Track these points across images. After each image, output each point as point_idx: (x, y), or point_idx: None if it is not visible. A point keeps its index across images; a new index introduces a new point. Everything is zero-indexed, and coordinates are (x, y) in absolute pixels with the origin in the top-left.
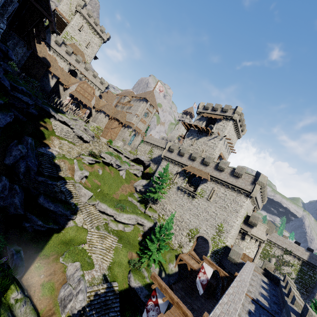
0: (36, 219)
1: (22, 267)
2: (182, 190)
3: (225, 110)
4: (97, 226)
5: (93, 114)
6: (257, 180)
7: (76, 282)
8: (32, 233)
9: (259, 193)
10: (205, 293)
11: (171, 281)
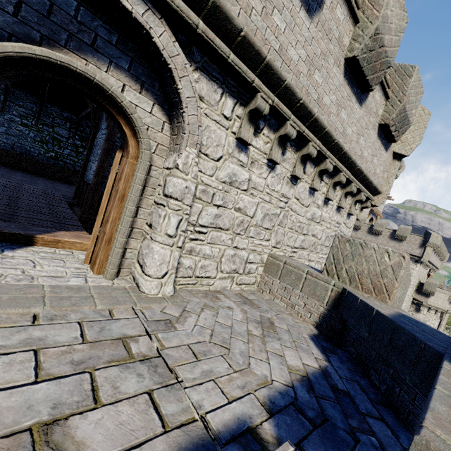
0: None
1: None
2: None
3: None
4: None
5: None
6: (427, 241)
7: None
8: None
9: (434, 254)
10: None
11: None
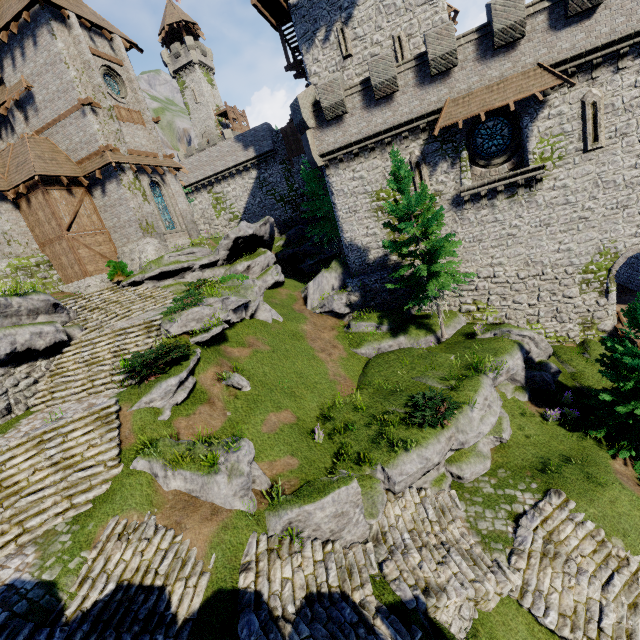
0: None
1: None
2: (477, 198)
3: None
4: (480, 536)
5: None
6: None
7: None
8: None
9: None
10: None
11: None
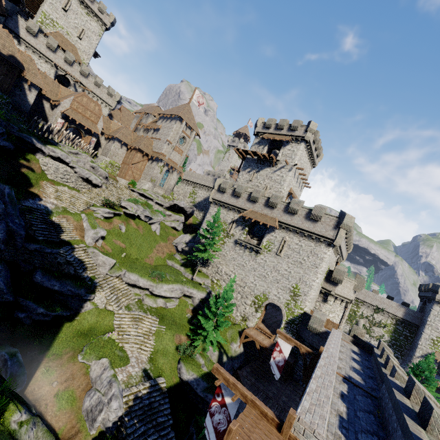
0: (35, 306)
1: (22, 375)
2: (242, 245)
3: (293, 127)
4: (127, 305)
5: (103, 143)
6: (341, 222)
7: (106, 385)
8: (31, 326)
9: (344, 240)
10: (281, 375)
11: (235, 365)
